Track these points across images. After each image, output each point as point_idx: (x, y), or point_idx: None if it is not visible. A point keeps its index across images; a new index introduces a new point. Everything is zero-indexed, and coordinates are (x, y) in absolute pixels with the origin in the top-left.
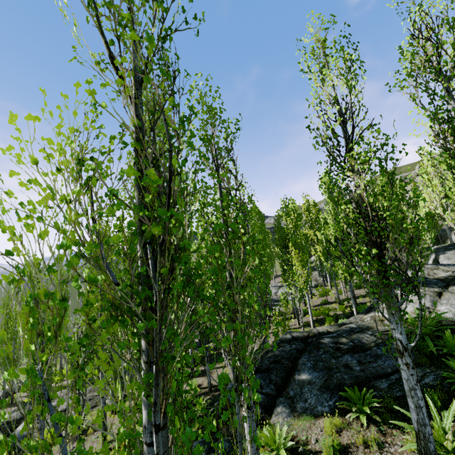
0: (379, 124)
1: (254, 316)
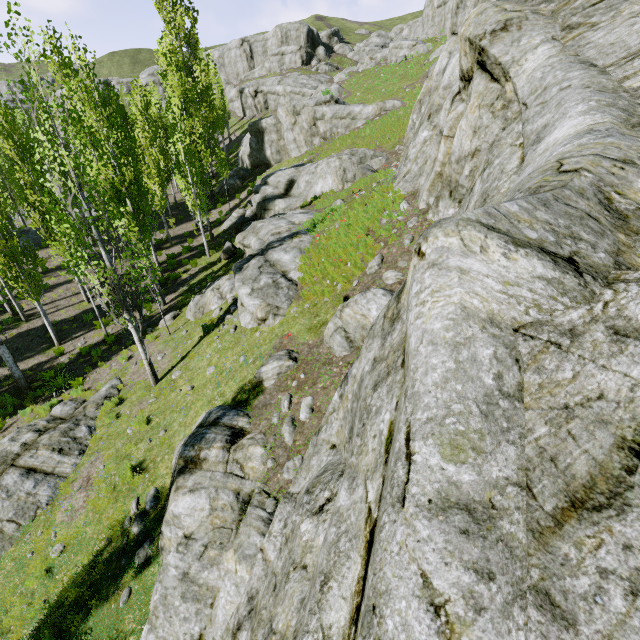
0: None
1: None
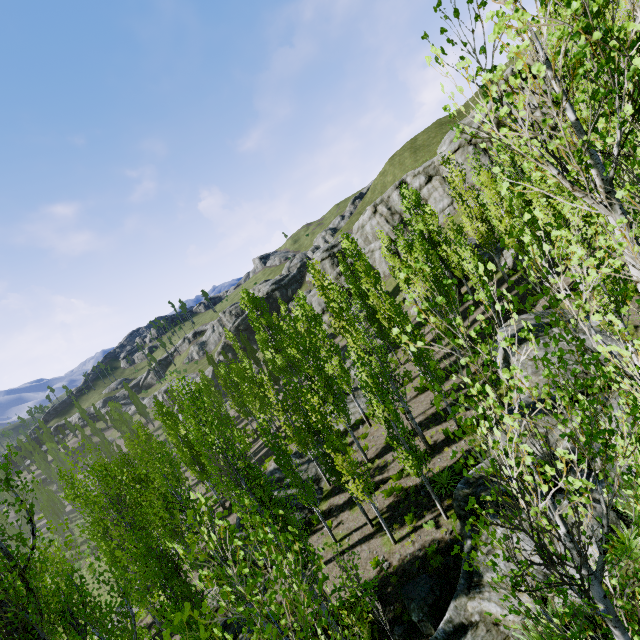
0: None
1: None
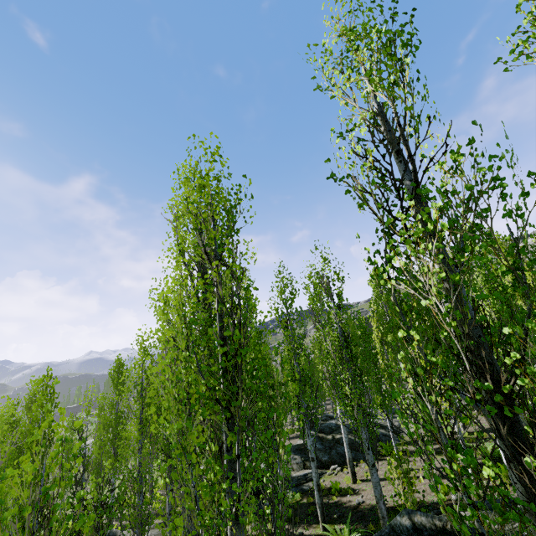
0: (473, 139)
1: (278, 530)
